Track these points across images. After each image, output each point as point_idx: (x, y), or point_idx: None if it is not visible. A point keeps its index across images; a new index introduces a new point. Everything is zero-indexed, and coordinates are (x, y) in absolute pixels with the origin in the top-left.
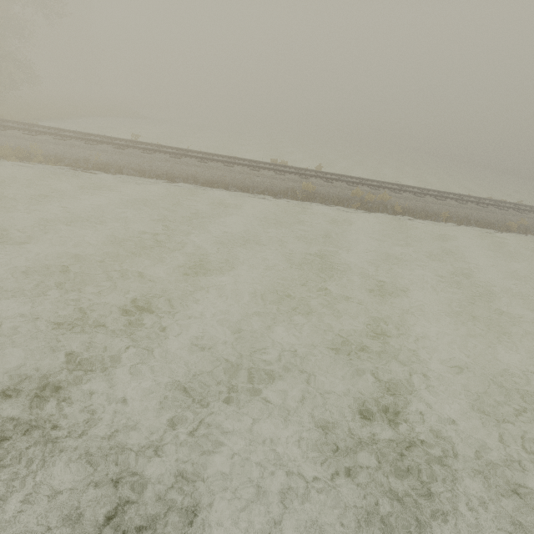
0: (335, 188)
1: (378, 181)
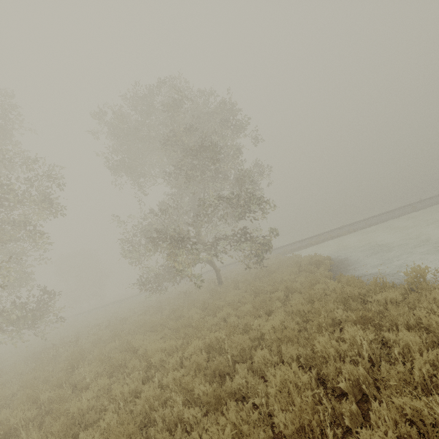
0: None
1: None
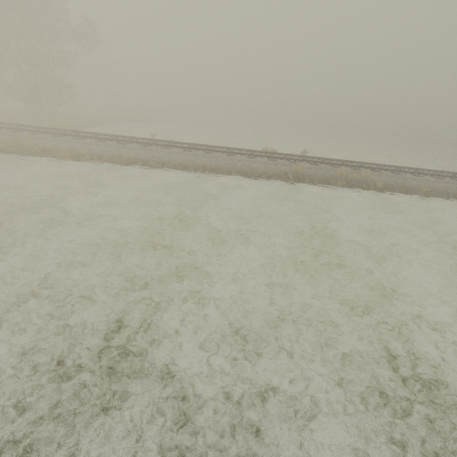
0: (321, 169)
1: (358, 162)
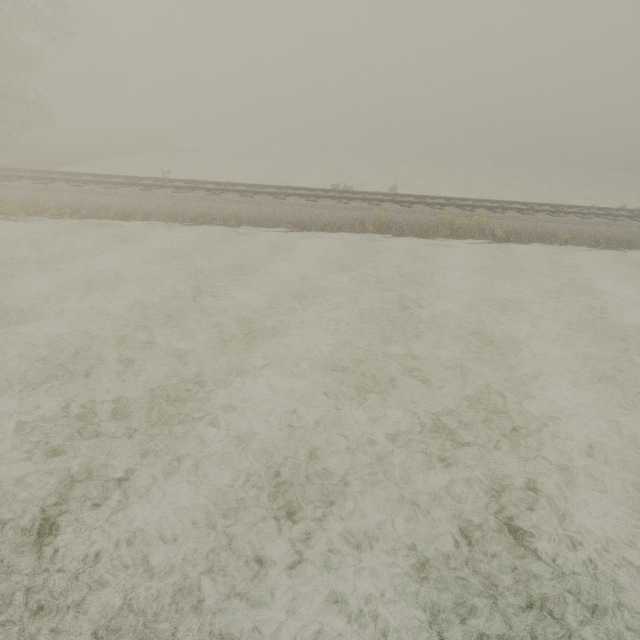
0: (416, 213)
1: (470, 199)
